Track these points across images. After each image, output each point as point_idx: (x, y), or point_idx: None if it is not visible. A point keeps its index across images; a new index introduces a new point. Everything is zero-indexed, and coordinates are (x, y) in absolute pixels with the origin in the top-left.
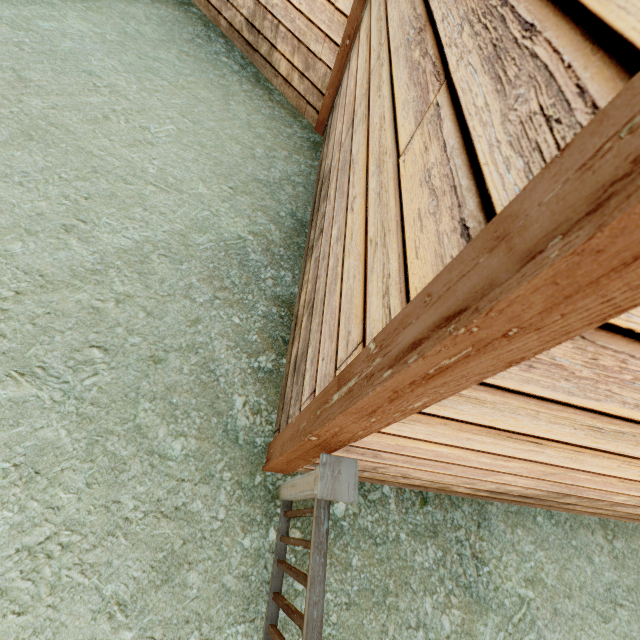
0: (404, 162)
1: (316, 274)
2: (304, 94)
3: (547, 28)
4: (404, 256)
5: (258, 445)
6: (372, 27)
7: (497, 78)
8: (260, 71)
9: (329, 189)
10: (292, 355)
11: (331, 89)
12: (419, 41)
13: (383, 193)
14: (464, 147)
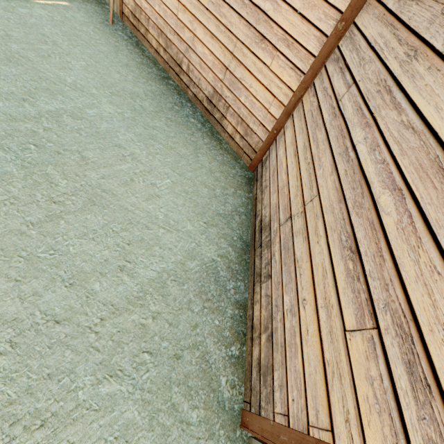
0: (350, 341)
1: (270, 311)
2: (242, 147)
3: (437, 402)
4: (359, 413)
5: (236, 409)
6: (299, 155)
7: (412, 386)
8: (213, 126)
9: (272, 246)
10: (253, 353)
11: (261, 151)
12: (351, 258)
13: (334, 338)
14: (395, 399)
